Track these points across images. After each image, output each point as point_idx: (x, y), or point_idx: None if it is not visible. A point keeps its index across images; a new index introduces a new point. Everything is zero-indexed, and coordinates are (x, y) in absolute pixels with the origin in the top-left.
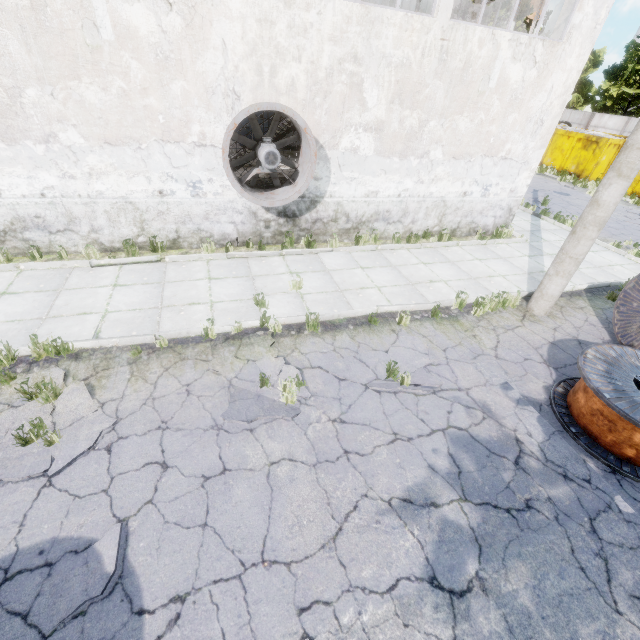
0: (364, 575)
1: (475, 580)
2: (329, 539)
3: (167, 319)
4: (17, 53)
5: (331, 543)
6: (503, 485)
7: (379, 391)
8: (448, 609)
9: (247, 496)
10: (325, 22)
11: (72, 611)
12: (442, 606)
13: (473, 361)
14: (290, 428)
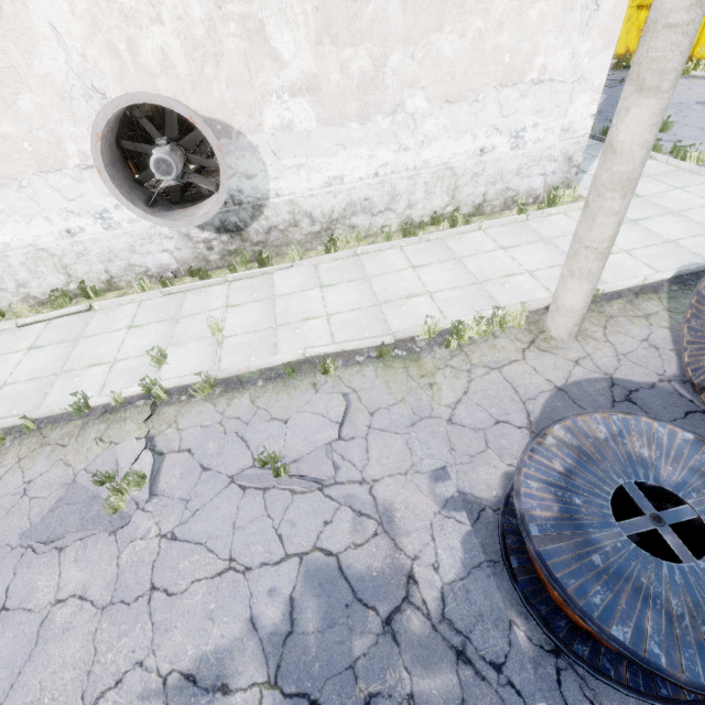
0: None
1: None
2: None
3: (56, 389)
4: None
5: None
6: (345, 663)
7: (245, 487)
8: None
9: (5, 651)
10: None
11: None
12: None
13: (408, 430)
14: (105, 547)
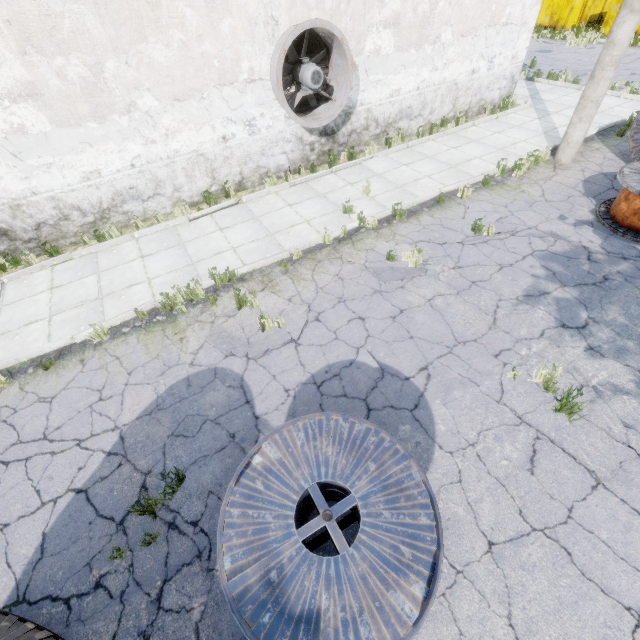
0: (522, 334)
1: (588, 320)
2: (491, 324)
3: (283, 241)
4: (93, 28)
5: (493, 326)
6: (585, 273)
7: (473, 244)
8: (579, 335)
9: (426, 319)
10: None
11: (370, 387)
12: (575, 335)
13: (530, 208)
14: (427, 280)
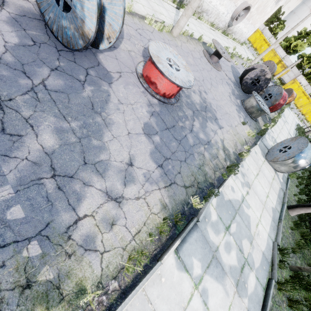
0: None
1: None
2: None
3: None
4: None
5: None
6: None
7: None
8: None
9: None
10: None
11: None
12: None
13: None
14: None
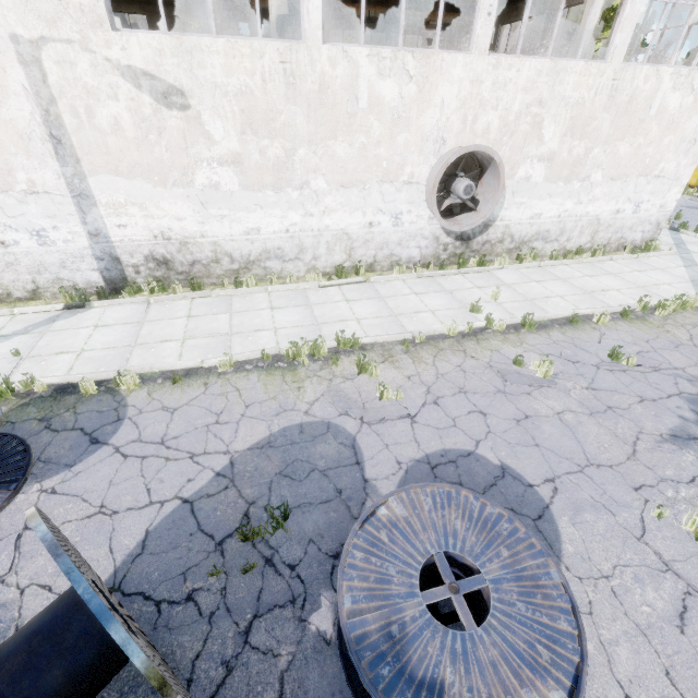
0: (668, 474)
1: None
2: (630, 455)
3: (407, 323)
4: (300, 124)
5: (633, 457)
6: None
7: (609, 370)
8: None
9: (554, 431)
10: (521, 77)
11: (488, 482)
12: None
13: (676, 349)
14: (556, 393)
